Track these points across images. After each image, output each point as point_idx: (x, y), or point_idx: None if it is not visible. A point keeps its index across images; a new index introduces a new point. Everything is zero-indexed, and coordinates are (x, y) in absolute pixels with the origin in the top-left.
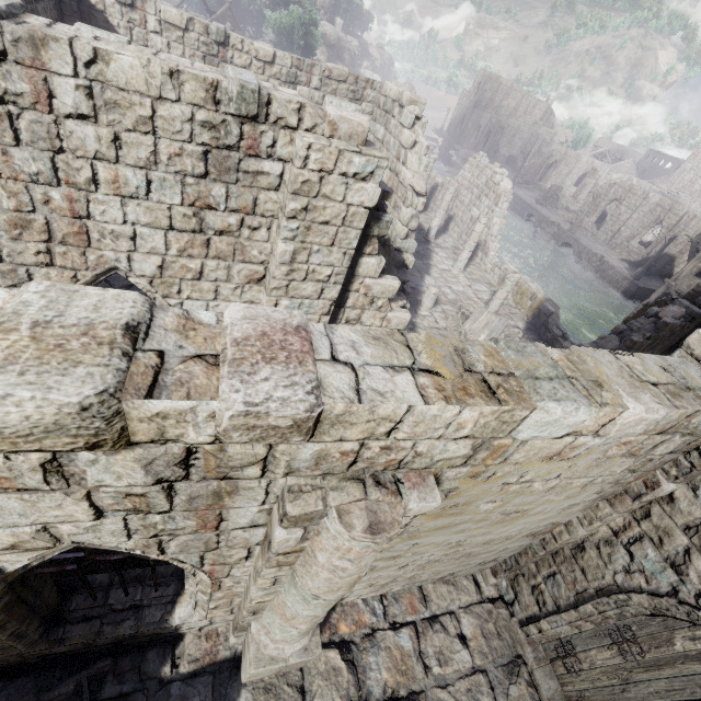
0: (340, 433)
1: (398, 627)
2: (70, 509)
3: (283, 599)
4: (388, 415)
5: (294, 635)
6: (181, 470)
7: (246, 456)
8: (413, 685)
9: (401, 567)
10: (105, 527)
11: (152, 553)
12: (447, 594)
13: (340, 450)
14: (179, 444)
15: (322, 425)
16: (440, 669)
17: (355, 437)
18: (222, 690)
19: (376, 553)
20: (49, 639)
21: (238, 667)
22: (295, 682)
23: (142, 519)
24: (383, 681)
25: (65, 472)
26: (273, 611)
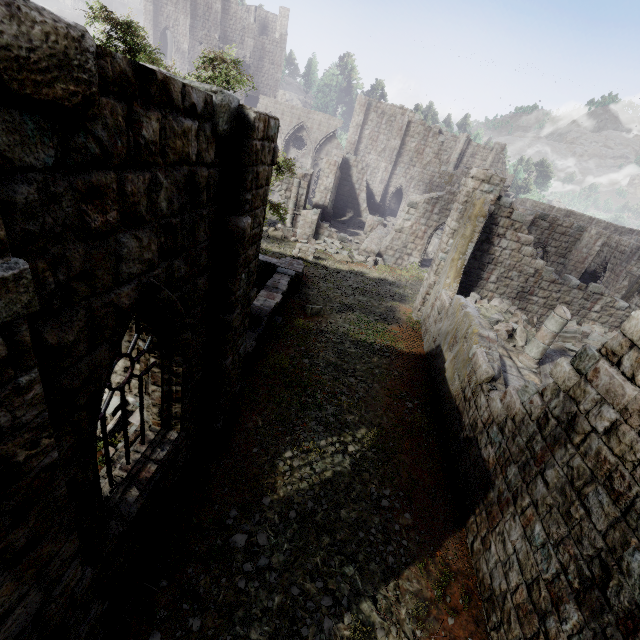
0: None
1: None
2: None
3: None
4: None
5: None
6: None
7: None
8: None
9: None
10: None
11: None
12: None
13: None
14: None
15: None
16: None
17: None
18: None
19: None
20: None
21: None
22: None
23: None
24: None
25: None
26: None
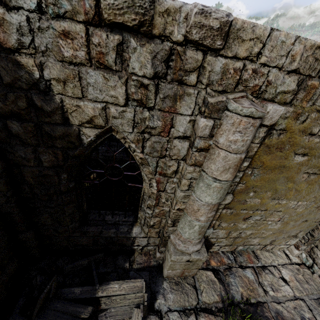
0: (236, 49)
1: (243, 267)
2: (117, 92)
3: (193, 198)
4: (260, 36)
5: (195, 231)
6: (165, 67)
7: (193, 61)
8: (258, 297)
9: (245, 220)
10: (126, 115)
11: (139, 149)
12: (269, 256)
13: (233, 67)
14: (169, 41)
15: (229, 38)
16: (274, 293)
17: (242, 55)
18: (154, 279)
19: (253, 129)
20: (81, 230)
21: (161, 270)
22: (191, 283)
23: (141, 112)
24: (240, 292)
25: (123, 55)
26: (185, 215)
